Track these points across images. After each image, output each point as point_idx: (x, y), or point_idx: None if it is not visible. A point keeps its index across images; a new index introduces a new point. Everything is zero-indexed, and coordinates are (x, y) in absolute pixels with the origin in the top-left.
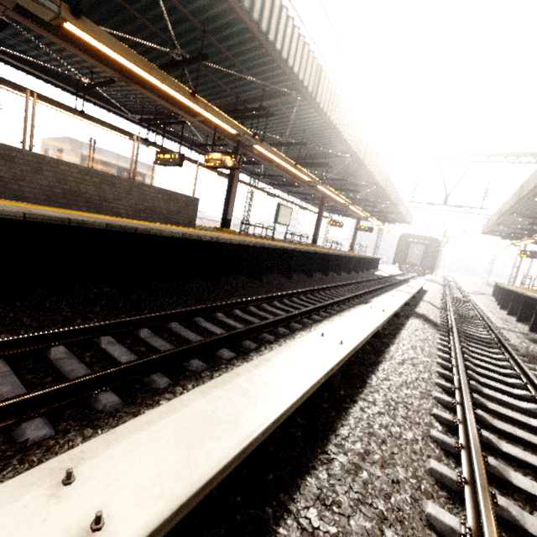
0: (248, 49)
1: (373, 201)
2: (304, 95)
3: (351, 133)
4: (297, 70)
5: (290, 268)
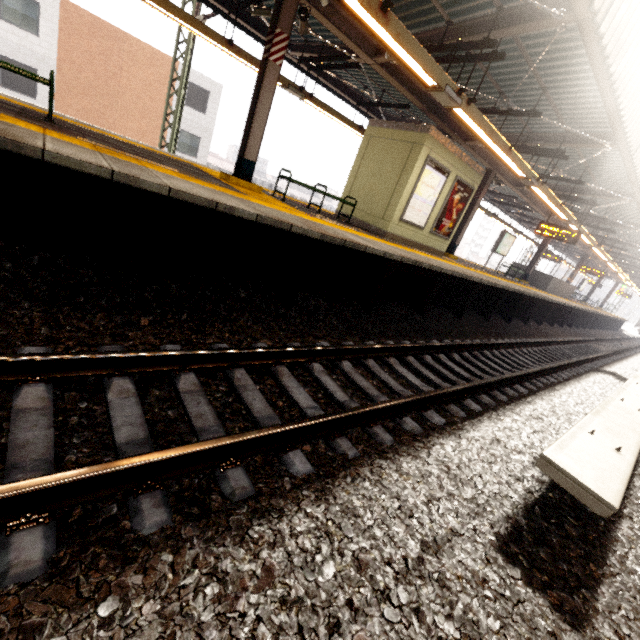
0: None
1: None
2: None
3: None
4: None
5: (602, 325)
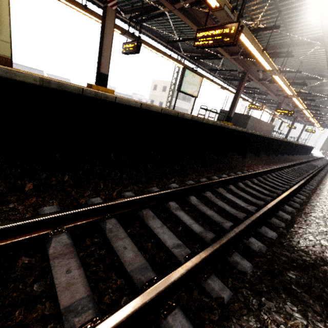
0: (321, 88)
1: (324, 119)
2: None
3: None
4: None
5: (298, 151)
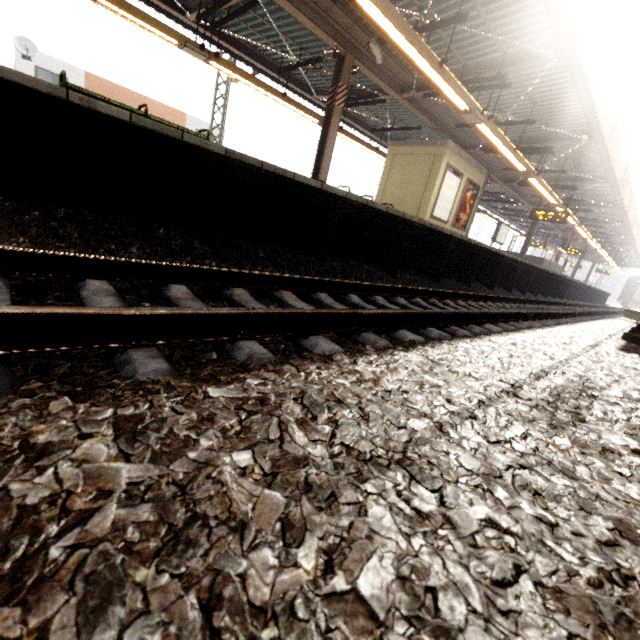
0: (616, 227)
1: (621, 256)
2: (629, 237)
3: (638, 241)
4: (634, 236)
5: (592, 298)
